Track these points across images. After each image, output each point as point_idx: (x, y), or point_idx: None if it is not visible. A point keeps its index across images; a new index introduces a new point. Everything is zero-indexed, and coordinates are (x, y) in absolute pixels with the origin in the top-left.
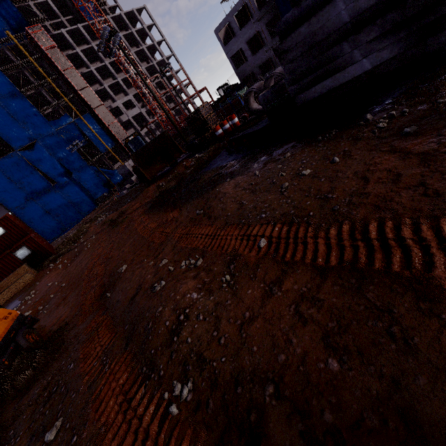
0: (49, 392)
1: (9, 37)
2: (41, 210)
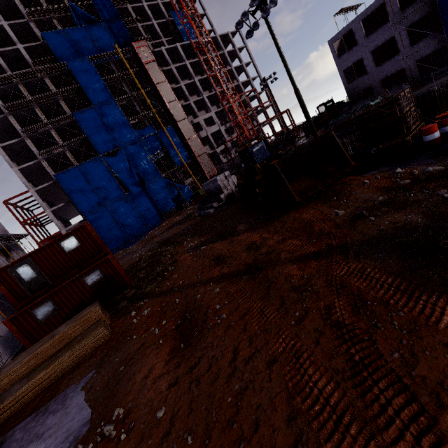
0: None
1: (116, 50)
2: (110, 217)
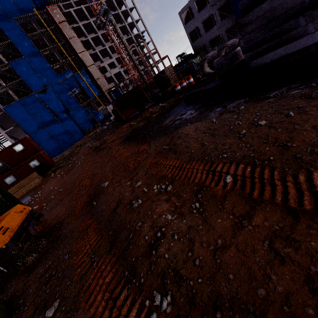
0: (50, 275)
1: (35, 13)
2: (48, 135)
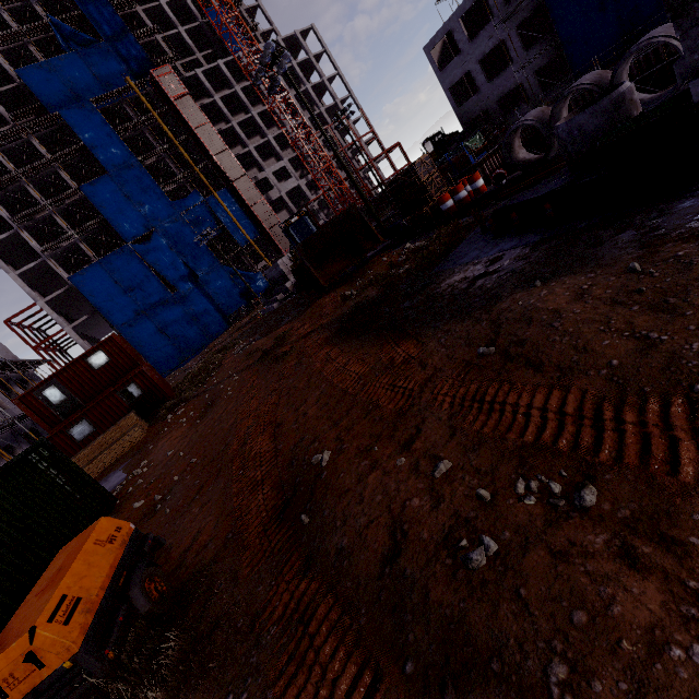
0: None
1: (129, 85)
2: (155, 329)
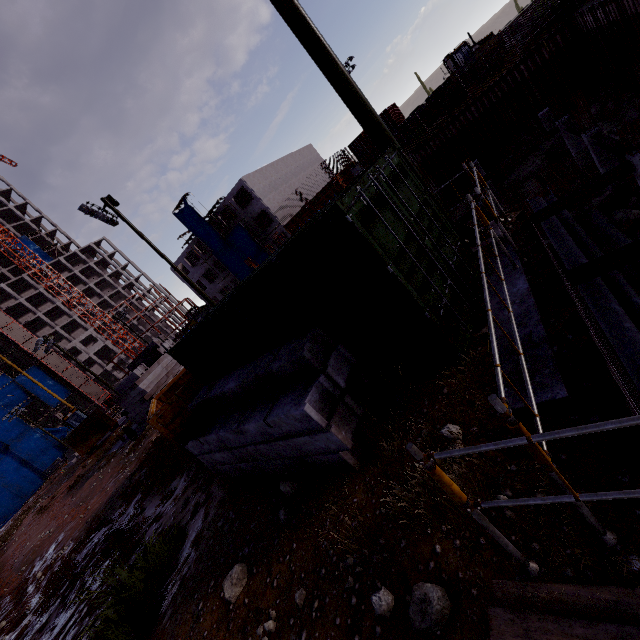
0: None
1: None
2: None
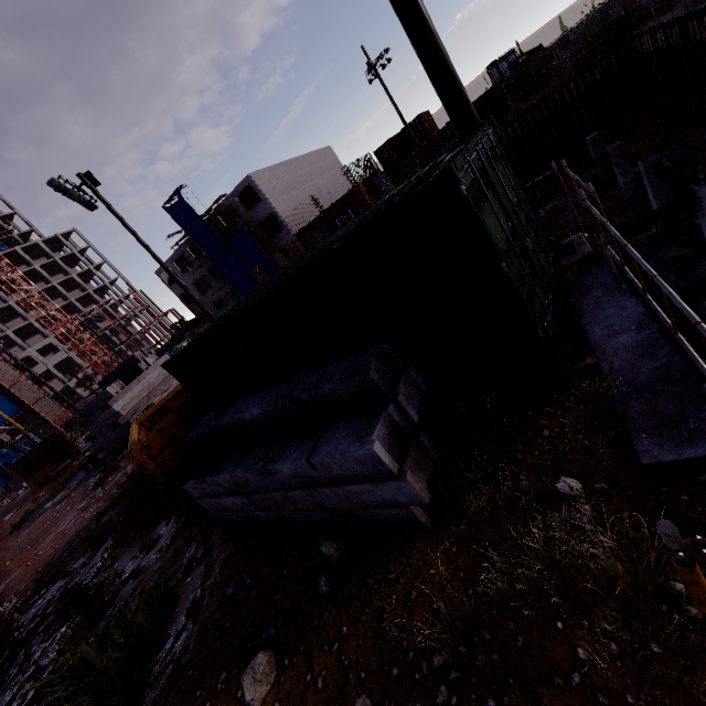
0: None
1: None
2: None
